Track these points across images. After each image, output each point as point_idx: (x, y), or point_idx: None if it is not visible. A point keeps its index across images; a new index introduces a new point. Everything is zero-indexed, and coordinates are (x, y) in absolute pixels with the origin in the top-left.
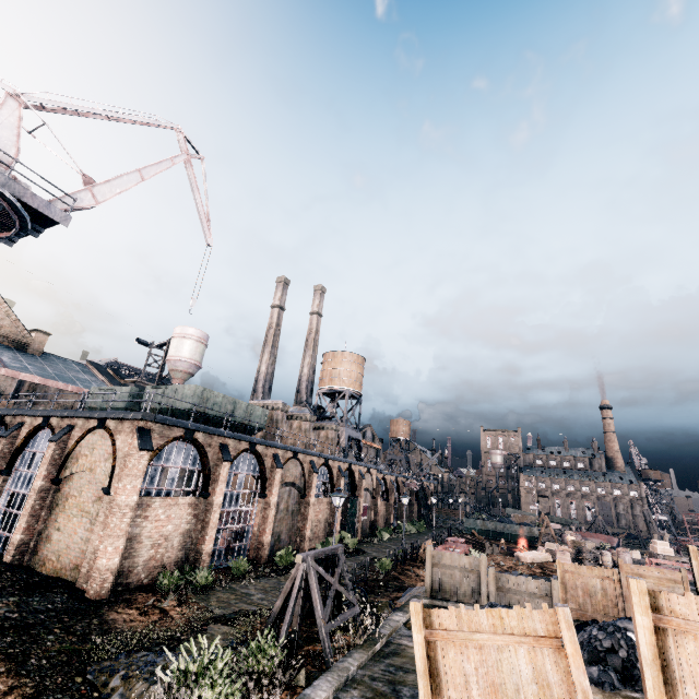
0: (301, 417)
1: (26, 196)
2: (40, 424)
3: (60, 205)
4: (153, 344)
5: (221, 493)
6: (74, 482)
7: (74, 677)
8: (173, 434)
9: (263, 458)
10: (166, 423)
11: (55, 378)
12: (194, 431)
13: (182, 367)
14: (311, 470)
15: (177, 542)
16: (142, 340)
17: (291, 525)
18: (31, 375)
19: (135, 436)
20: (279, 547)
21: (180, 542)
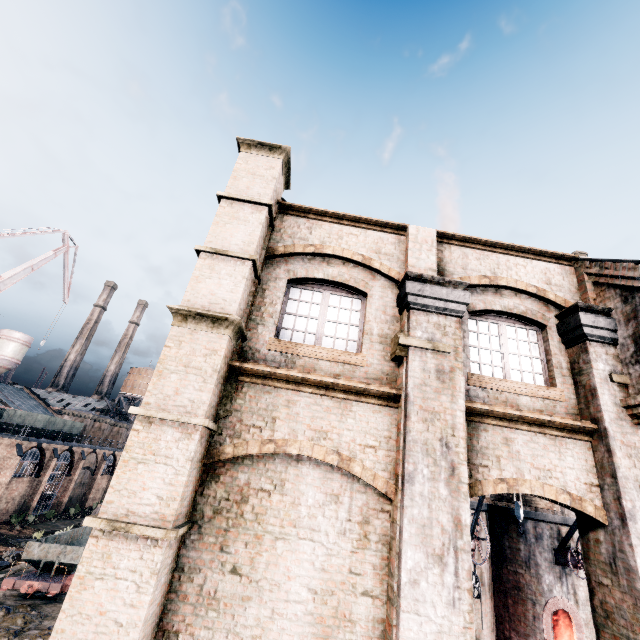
0: (103, 420)
1: None
2: None
3: None
4: None
5: (48, 475)
6: None
7: (7, 543)
8: (32, 445)
9: (75, 453)
10: (33, 441)
11: None
12: (43, 443)
13: (3, 364)
14: (103, 458)
15: (18, 501)
16: None
17: (80, 492)
18: None
19: (15, 448)
20: (69, 505)
21: (19, 501)
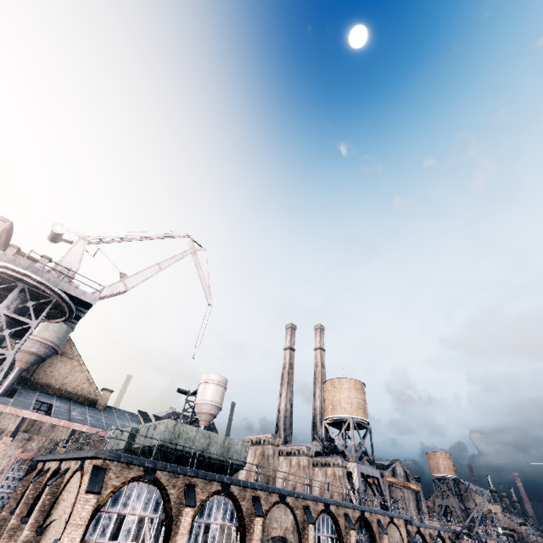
0: (299, 451)
1: (71, 289)
2: (56, 468)
3: (101, 294)
4: (189, 392)
5: None
6: (49, 532)
7: None
8: (131, 473)
9: (240, 502)
10: (120, 460)
11: (103, 426)
12: (156, 470)
13: (206, 409)
14: (306, 519)
15: None
16: (181, 389)
17: None
18: (81, 424)
19: (89, 476)
20: None
21: None
